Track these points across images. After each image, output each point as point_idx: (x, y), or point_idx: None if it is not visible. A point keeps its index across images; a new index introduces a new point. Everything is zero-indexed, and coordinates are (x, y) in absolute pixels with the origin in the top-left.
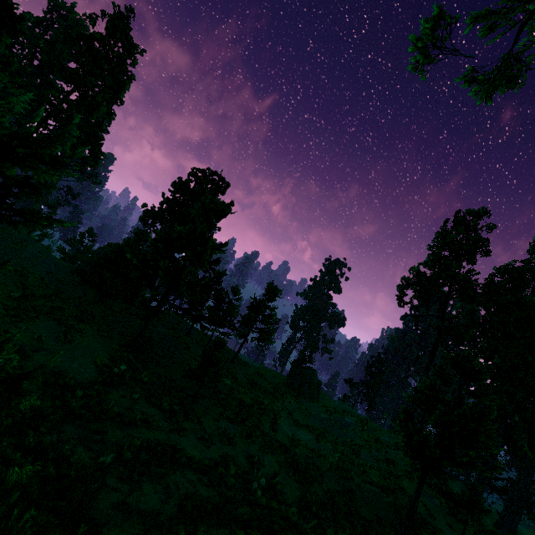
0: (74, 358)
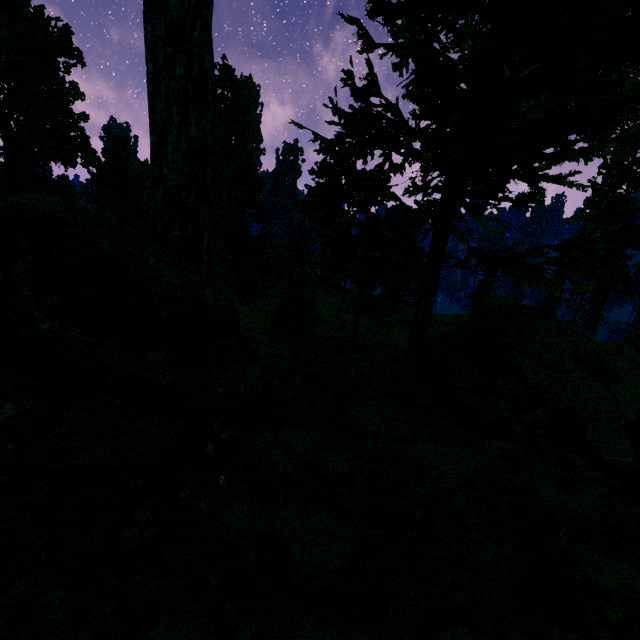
0: None
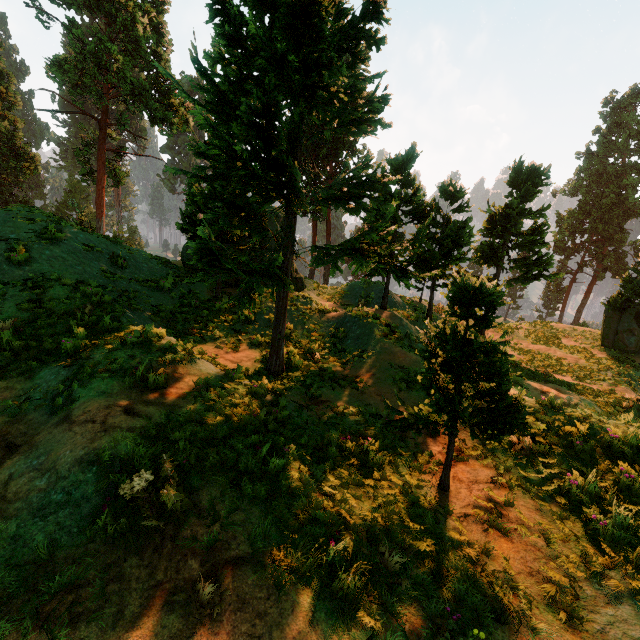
0: (49, 455)
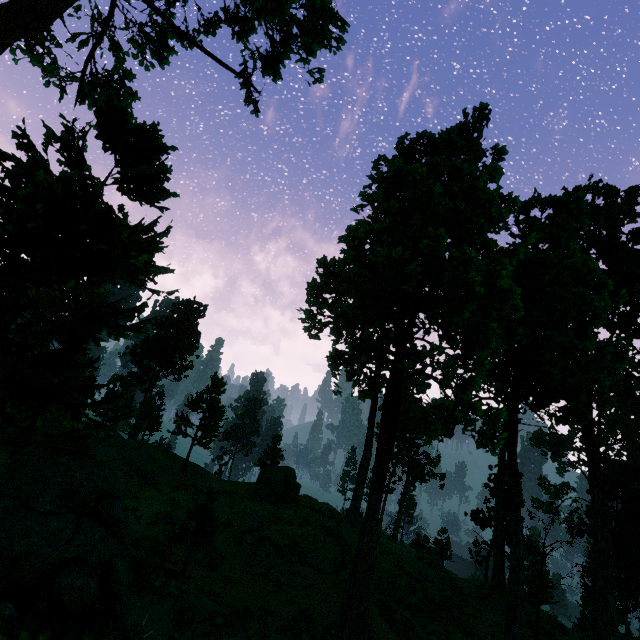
0: None
